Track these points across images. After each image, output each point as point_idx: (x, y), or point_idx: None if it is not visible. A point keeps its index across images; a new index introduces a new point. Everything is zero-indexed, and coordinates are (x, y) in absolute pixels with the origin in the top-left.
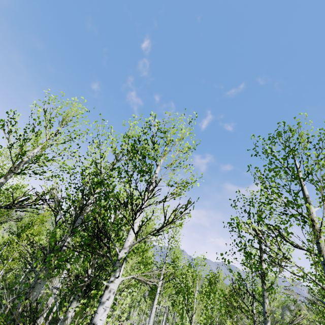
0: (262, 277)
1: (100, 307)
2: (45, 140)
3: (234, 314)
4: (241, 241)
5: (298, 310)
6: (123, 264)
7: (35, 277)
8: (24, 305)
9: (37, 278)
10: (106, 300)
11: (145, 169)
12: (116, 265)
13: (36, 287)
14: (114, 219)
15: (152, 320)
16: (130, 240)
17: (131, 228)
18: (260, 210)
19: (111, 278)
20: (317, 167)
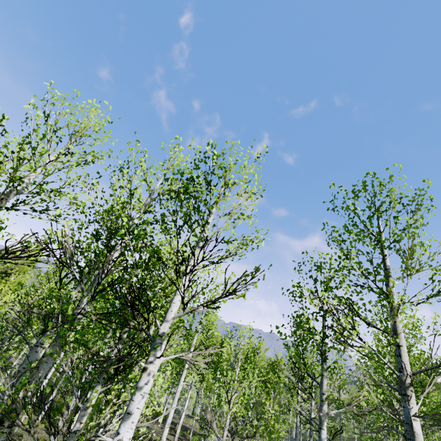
0: (322, 355)
1: (137, 394)
2: (48, 161)
3: (272, 390)
4: (303, 314)
5: (342, 384)
6: (165, 341)
7: (29, 351)
8: (25, 391)
9: (32, 352)
10: (144, 385)
11: (198, 220)
12: (156, 342)
13: (41, 367)
14: (150, 281)
15: (176, 399)
16: (174, 311)
17: (175, 295)
18: (330, 279)
19: (151, 357)
20: (407, 236)
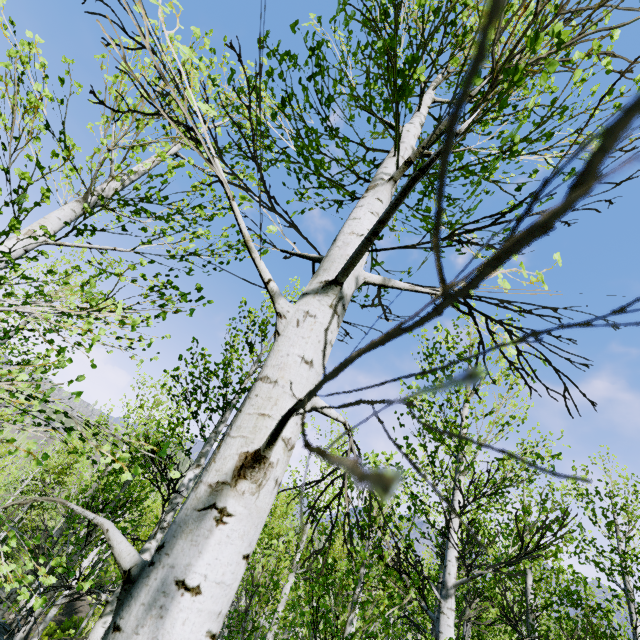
0: None
1: None
2: None
3: None
4: None
5: None
6: None
7: None
8: None
9: None
10: None
11: None
12: None
13: None
14: None
15: None
16: None
17: None
18: None
19: None
20: None
